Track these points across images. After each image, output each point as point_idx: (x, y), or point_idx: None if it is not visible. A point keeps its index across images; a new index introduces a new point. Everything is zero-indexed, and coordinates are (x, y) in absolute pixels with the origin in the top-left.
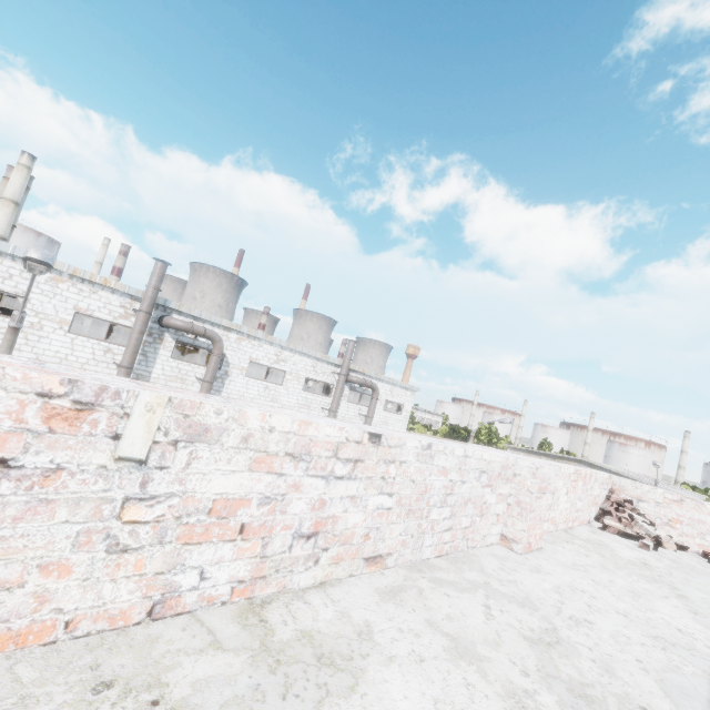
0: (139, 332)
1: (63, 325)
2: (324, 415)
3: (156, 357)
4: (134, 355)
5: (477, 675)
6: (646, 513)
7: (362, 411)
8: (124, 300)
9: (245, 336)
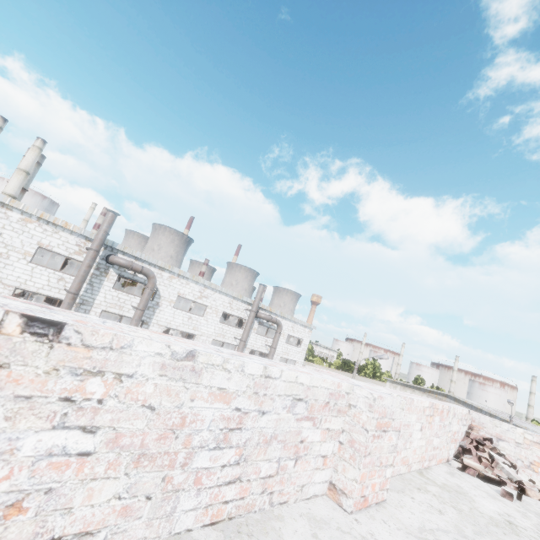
0: (87, 265)
1: (27, 256)
2: (236, 343)
3: (101, 287)
4: (81, 284)
5: None
6: (506, 453)
7: (268, 342)
8: (80, 240)
9: (176, 275)
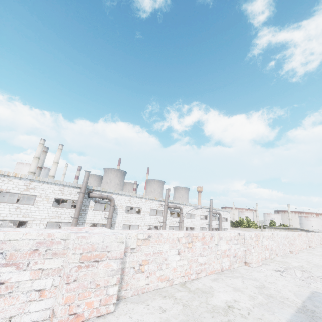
0: (166, 211)
1: (148, 213)
2: (207, 227)
3: (166, 217)
4: (166, 218)
5: None
6: None
7: (216, 223)
8: (158, 202)
9: (184, 205)
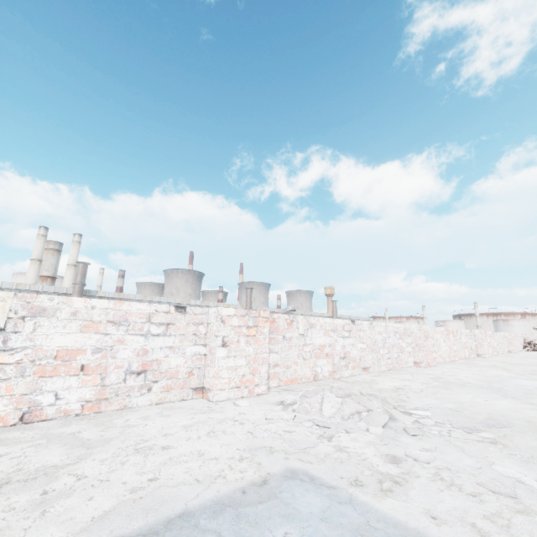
0: None
1: None
2: None
3: None
4: None
5: (524, 356)
6: None
7: None
8: None
9: None
